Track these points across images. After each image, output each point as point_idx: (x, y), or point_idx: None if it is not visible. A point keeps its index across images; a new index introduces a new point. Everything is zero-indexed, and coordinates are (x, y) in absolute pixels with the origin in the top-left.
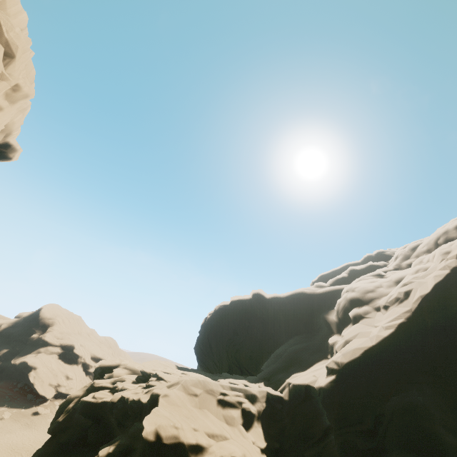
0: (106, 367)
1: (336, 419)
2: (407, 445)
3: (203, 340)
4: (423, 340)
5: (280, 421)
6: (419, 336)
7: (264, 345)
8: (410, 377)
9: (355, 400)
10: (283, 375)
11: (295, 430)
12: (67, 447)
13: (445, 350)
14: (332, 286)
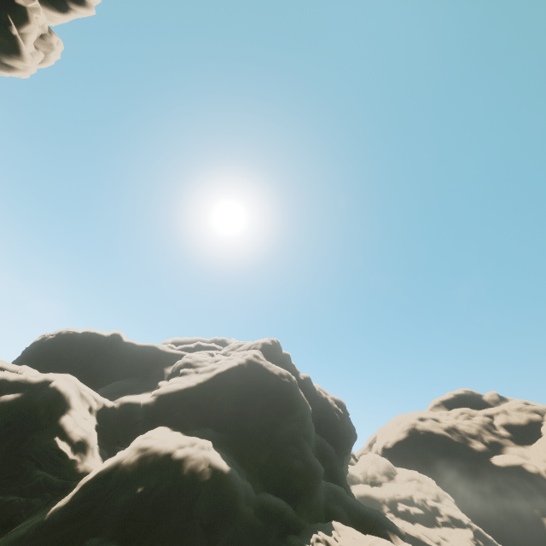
0: None
1: (147, 414)
2: (174, 424)
3: (31, 357)
4: (206, 391)
5: (108, 417)
6: (206, 388)
7: (99, 378)
8: (191, 404)
9: (161, 408)
10: (118, 395)
11: (118, 420)
12: None
13: (213, 397)
14: (180, 351)
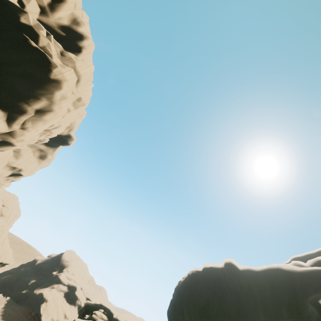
0: (89, 308)
1: None
2: None
3: (175, 303)
4: None
5: None
6: None
7: None
8: None
9: None
10: None
11: None
12: None
13: None
14: (314, 267)
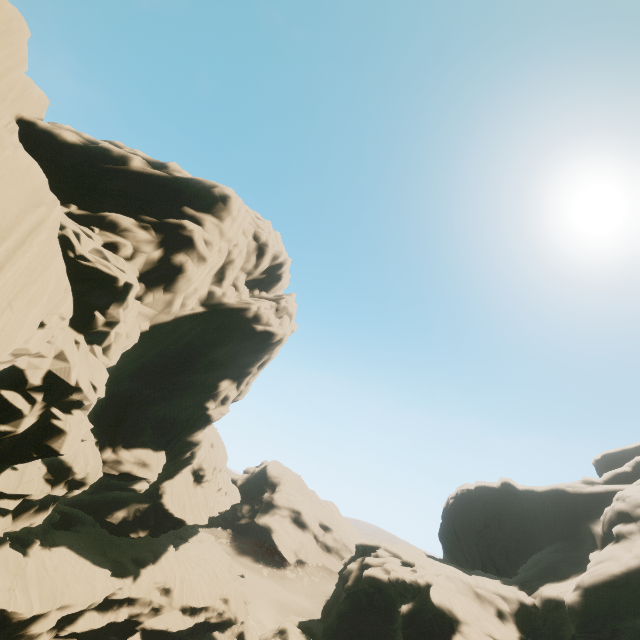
0: (367, 546)
1: (577, 625)
2: None
3: (447, 527)
4: None
5: (534, 622)
6: None
7: (522, 545)
8: None
9: (596, 614)
10: (537, 582)
11: (546, 630)
12: (361, 605)
13: None
14: (604, 485)
